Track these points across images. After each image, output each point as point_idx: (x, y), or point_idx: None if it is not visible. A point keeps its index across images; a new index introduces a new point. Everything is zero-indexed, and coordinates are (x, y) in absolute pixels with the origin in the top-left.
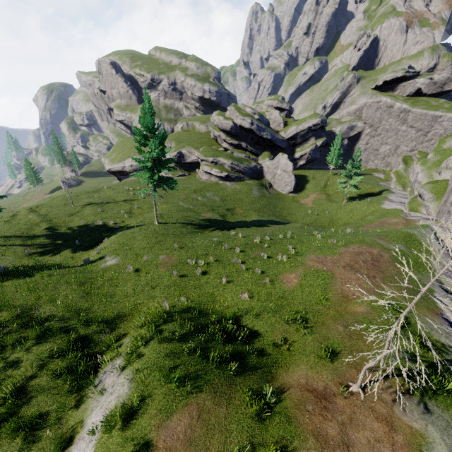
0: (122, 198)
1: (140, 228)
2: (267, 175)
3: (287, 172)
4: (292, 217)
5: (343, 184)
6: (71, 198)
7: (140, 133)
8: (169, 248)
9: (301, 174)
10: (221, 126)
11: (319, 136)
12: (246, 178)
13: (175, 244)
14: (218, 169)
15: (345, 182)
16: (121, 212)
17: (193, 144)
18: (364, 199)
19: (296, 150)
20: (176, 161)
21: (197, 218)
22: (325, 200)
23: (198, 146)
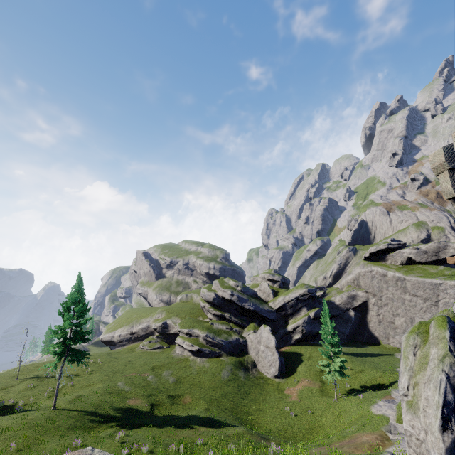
0: (71, 371)
1: (26, 413)
2: (251, 351)
3: (269, 348)
4: (258, 416)
5: (326, 368)
6: (19, 369)
7: (66, 306)
8: (4, 449)
9: (295, 351)
10: (204, 297)
11: (312, 306)
12: (222, 353)
13: (14, 443)
14: (190, 341)
15: (328, 365)
16: (48, 390)
17: (180, 314)
18: (359, 394)
19: (289, 322)
20: (160, 331)
21: (114, 405)
22: (317, 391)
23: (185, 316)
